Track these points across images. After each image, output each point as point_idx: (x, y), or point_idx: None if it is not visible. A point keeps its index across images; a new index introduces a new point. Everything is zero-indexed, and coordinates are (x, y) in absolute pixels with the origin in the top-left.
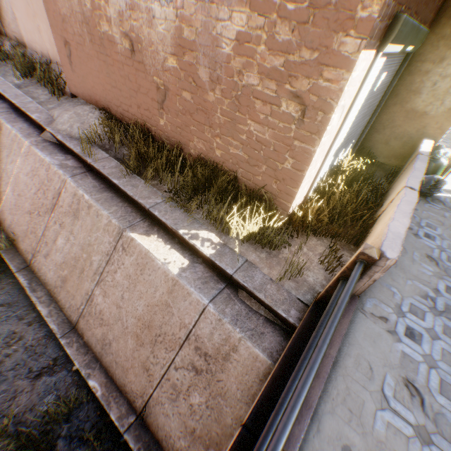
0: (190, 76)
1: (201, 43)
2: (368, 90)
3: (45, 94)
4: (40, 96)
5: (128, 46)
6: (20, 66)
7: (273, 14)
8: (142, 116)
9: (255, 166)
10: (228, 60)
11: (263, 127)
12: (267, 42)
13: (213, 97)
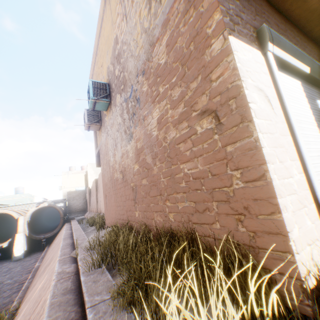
0: (144, 166)
1: (145, 143)
2: (306, 106)
3: (95, 232)
4: (92, 233)
5: (122, 176)
6: (90, 220)
7: (168, 92)
8: (128, 217)
9: (205, 211)
10: (157, 137)
11: (193, 160)
12: (171, 106)
13: (156, 169)
